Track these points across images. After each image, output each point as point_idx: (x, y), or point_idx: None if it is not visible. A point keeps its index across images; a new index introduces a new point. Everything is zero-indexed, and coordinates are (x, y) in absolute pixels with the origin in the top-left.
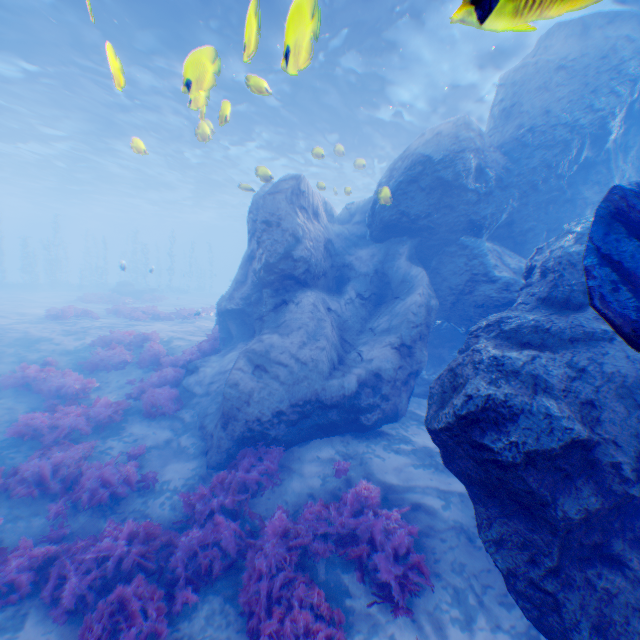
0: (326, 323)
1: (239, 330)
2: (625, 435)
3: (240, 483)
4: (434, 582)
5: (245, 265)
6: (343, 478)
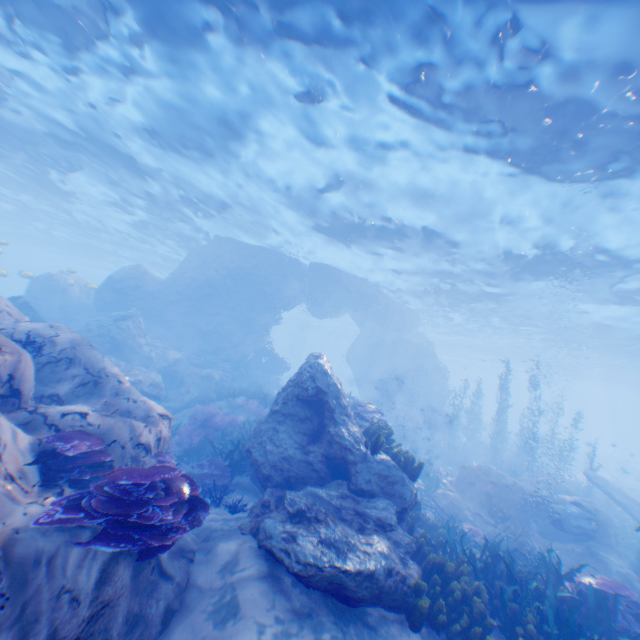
0: None
1: None
2: None
3: None
4: None
5: None
6: None
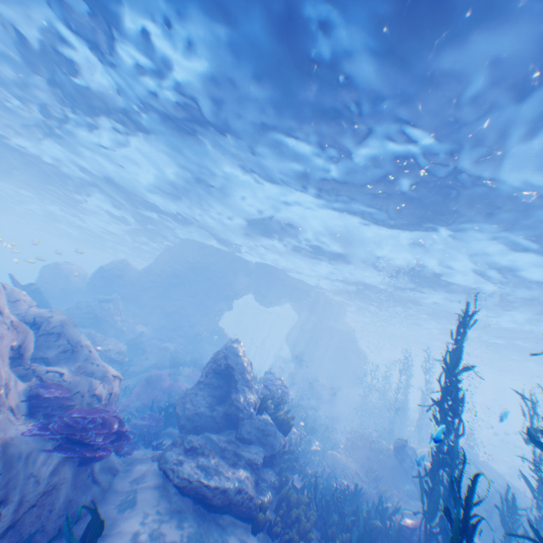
0: None
1: None
2: None
3: None
4: None
5: None
6: None
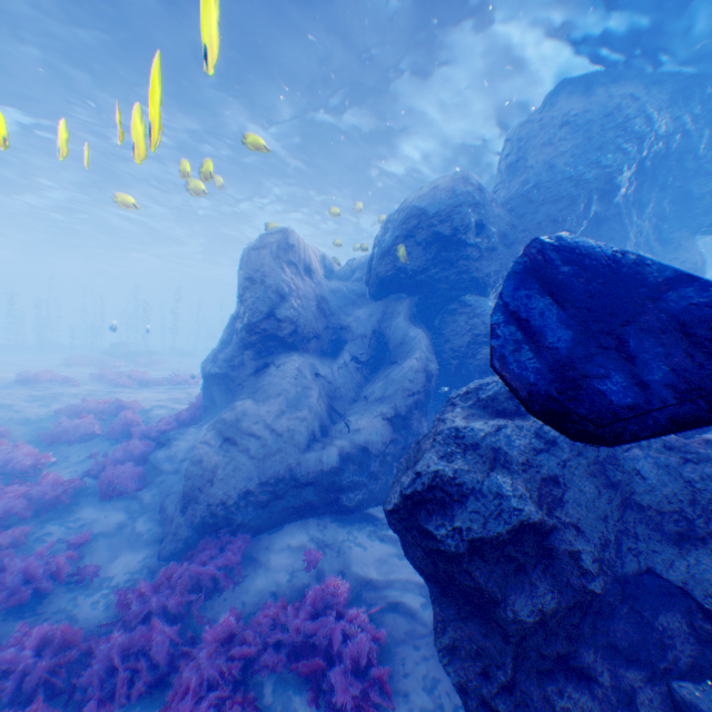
0: (311, 389)
1: (223, 397)
2: (591, 518)
3: (191, 578)
4: (399, 702)
5: (233, 324)
6: (314, 571)
